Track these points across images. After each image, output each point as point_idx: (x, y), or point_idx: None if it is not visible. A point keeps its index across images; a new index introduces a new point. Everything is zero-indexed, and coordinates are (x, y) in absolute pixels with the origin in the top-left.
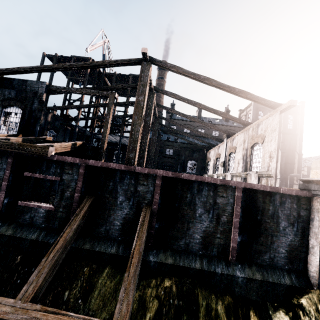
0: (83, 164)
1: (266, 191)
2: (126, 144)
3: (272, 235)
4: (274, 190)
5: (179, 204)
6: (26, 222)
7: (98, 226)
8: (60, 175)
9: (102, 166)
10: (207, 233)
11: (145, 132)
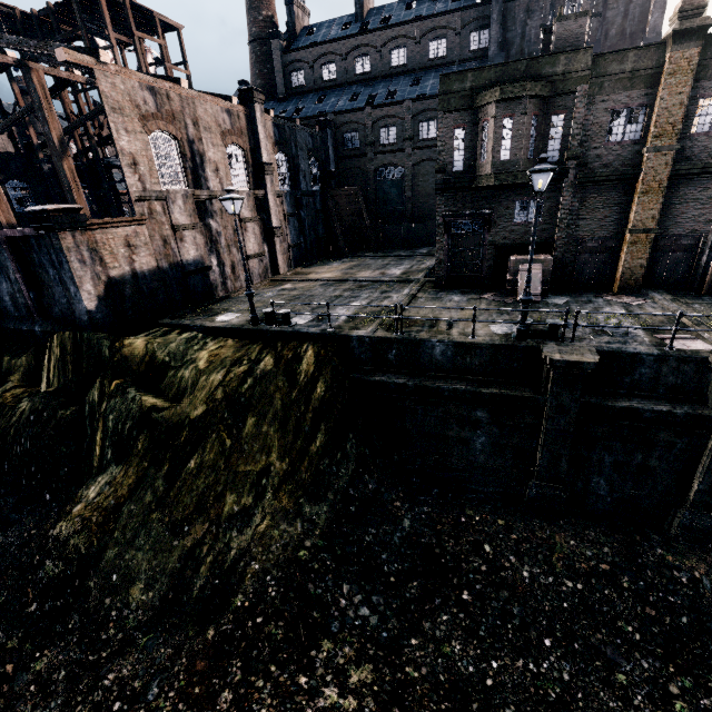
0: None
1: (22, 236)
2: None
3: (50, 287)
4: (22, 233)
5: None
6: None
7: None
8: None
9: None
10: (11, 295)
11: (56, 156)
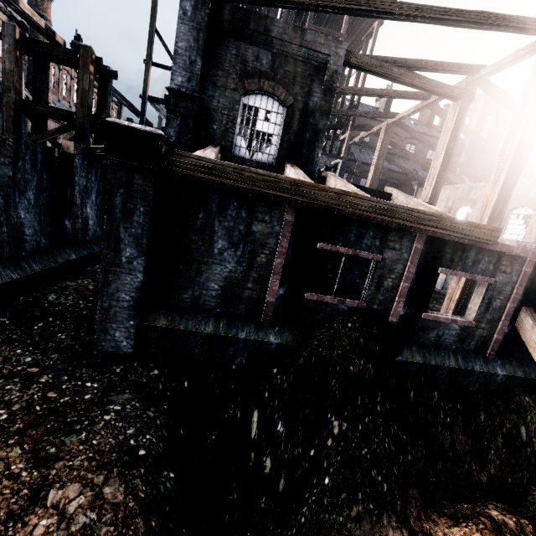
0: (533, 259)
1: None
2: None
3: None
4: None
5: None
6: (430, 343)
7: (526, 346)
8: (491, 274)
9: None
10: None
11: None
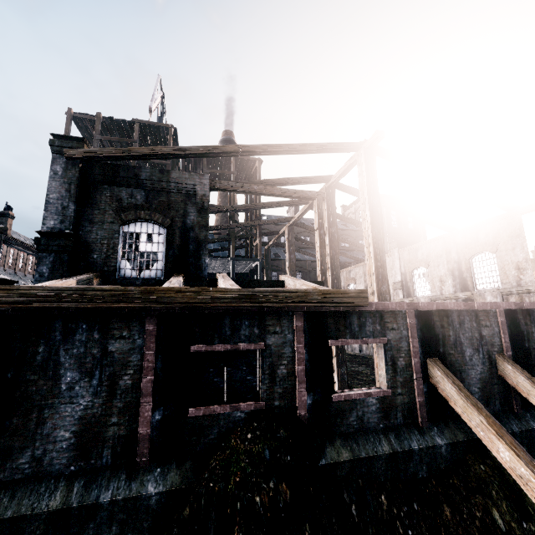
0: (411, 310)
1: None
2: (214, 272)
3: None
4: None
5: (528, 344)
6: (354, 429)
7: None
8: (382, 334)
9: (438, 308)
10: None
11: (334, 249)
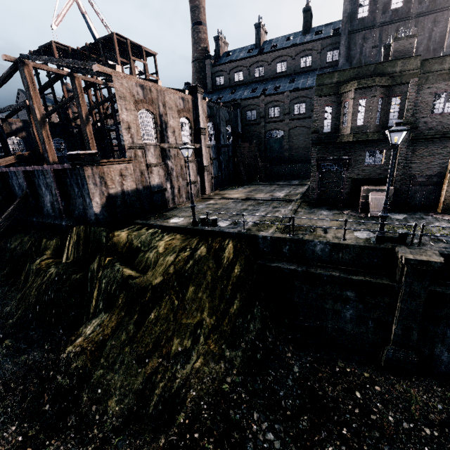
0: None
1: (62, 169)
2: None
3: (75, 199)
4: (63, 167)
5: (36, 187)
6: None
7: None
8: None
9: (1, 171)
10: (51, 203)
11: (83, 124)
